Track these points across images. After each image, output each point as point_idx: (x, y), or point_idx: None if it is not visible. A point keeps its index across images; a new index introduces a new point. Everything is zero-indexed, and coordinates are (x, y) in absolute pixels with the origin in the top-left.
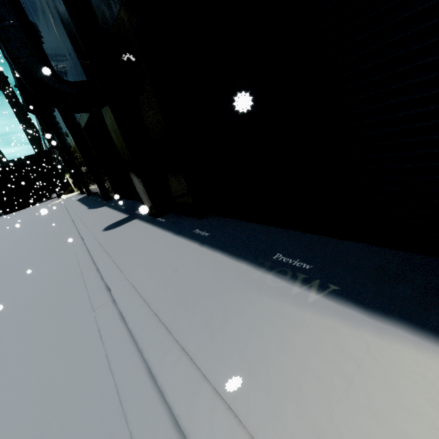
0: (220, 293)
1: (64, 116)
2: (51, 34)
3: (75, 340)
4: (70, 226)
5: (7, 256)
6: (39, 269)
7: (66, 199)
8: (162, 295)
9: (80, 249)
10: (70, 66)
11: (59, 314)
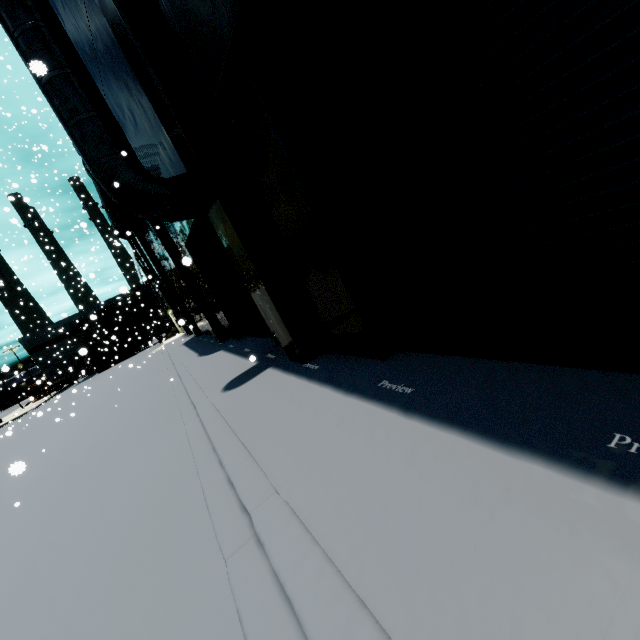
0: (510, 550)
1: (160, 234)
2: (139, 127)
3: (197, 636)
4: (177, 385)
5: (97, 438)
6: (136, 460)
7: (170, 345)
8: (361, 543)
9: (192, 424)
10: (164, 162)
11: (166, 561)
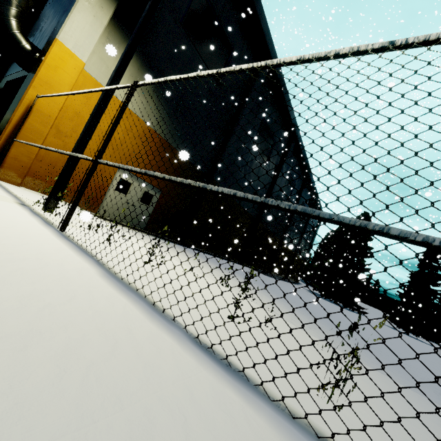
0: None
1: None
2: None
3: None
4: None
5: None
6: None
7: None
8: None
9: None
10: None
11: None
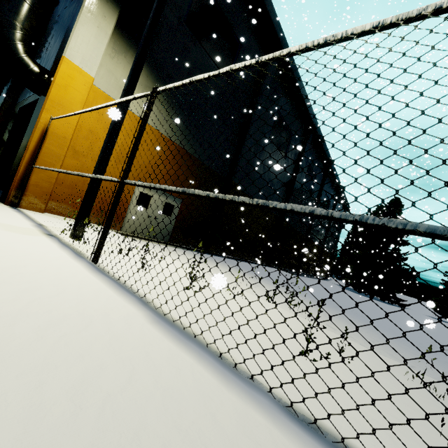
0: None
1: None
2: None
3: None
4: None
5: None
6: None
7: None
8: None
9: None
10: None
11: None
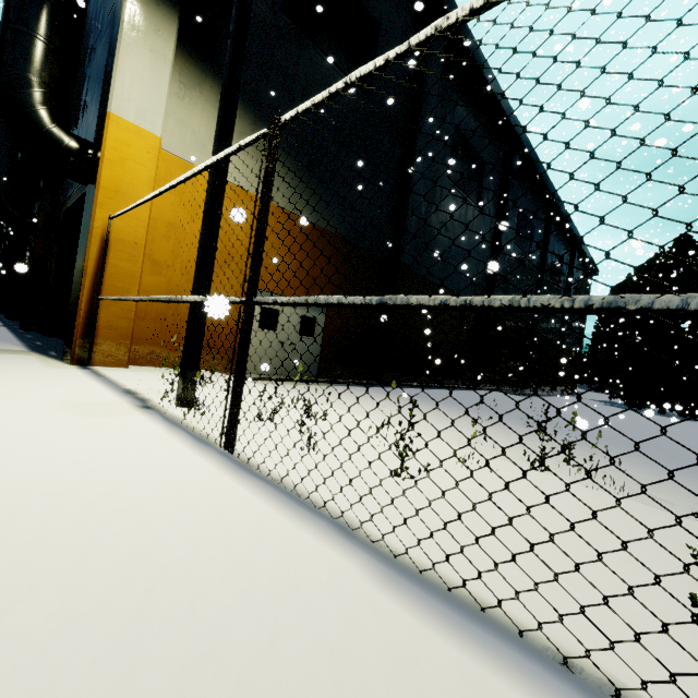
0: None
1: None
2: None
3: None
4: None
5: None
6: None
7: None
8: None
9: None
10: None
11: None
